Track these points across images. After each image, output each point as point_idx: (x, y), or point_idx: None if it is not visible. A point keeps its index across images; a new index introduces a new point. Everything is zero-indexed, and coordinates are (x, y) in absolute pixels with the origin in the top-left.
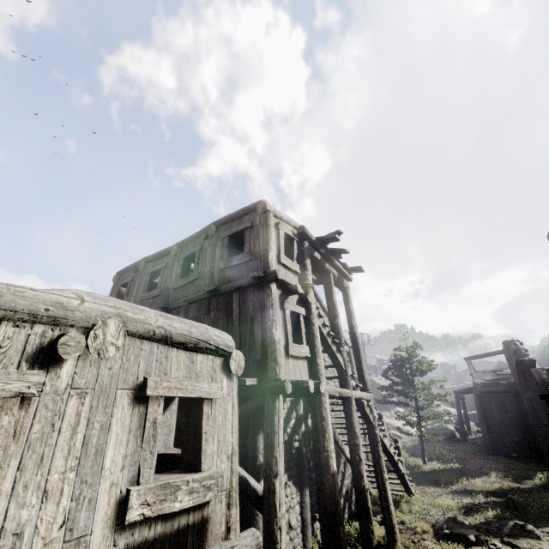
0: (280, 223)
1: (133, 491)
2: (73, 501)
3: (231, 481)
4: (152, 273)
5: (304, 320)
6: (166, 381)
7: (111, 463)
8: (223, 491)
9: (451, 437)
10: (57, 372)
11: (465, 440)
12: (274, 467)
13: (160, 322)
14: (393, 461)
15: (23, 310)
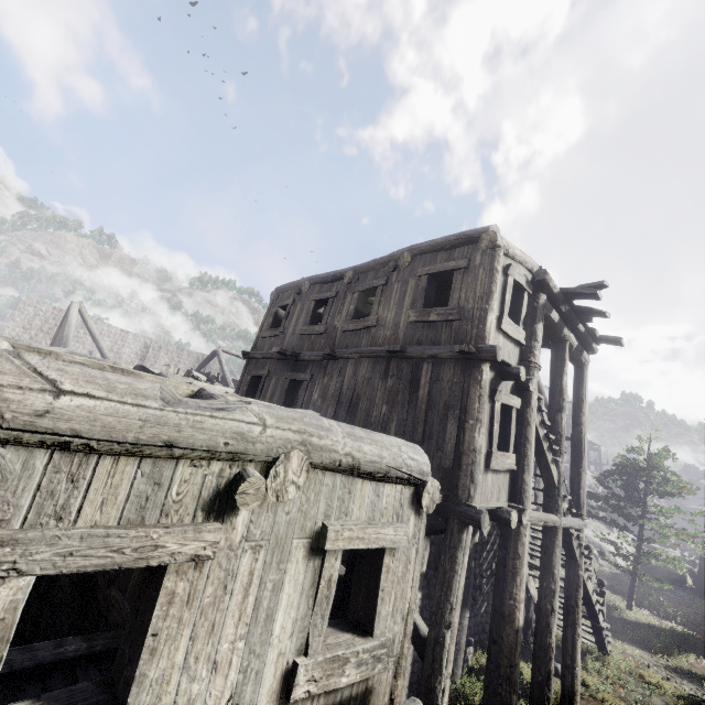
0: (511, 266)
1: (301, 667)
2: (240, 673)
3: (402, 646)
4: (317, 300)
5: (517, 414)
6: (348, 529)
7: (280, 630)
8: (392, 657)
9: (678, 581)
10: (233, 522)
11: (701, 592)
12: (447, 614)
13: (348, 446)
14: (592, 609)
15: (202, 448)
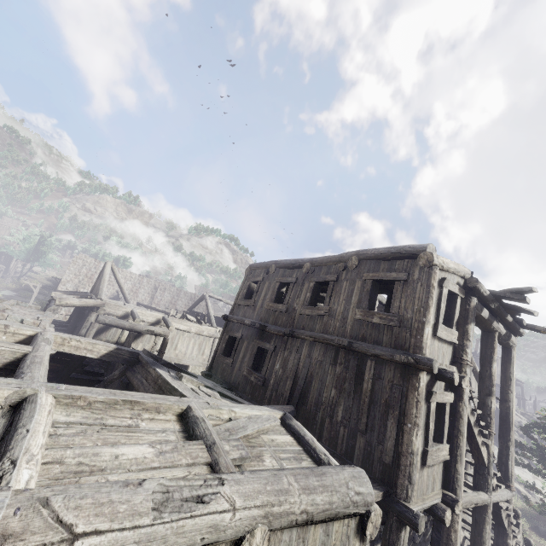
0: (445, 280)
1: None
2: None
3: None
4: (281, 282)
5: (450, 406)
6: None
7: None
8: None
9: None
10: None
11: None
12: None
13: (304, 504)
14: None
15: None
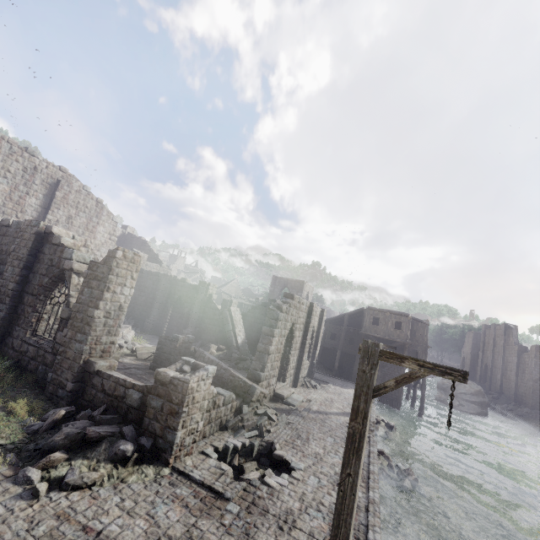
0: None
1: None
2: None
3: None
4: None
5: None
6: None
7: None
8: None
9: None
10: None
11: None
12: None
13: None
14: None
15: None
